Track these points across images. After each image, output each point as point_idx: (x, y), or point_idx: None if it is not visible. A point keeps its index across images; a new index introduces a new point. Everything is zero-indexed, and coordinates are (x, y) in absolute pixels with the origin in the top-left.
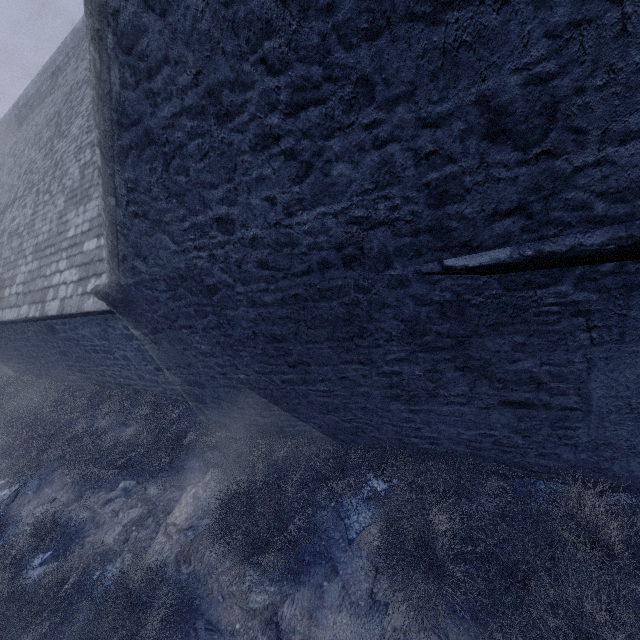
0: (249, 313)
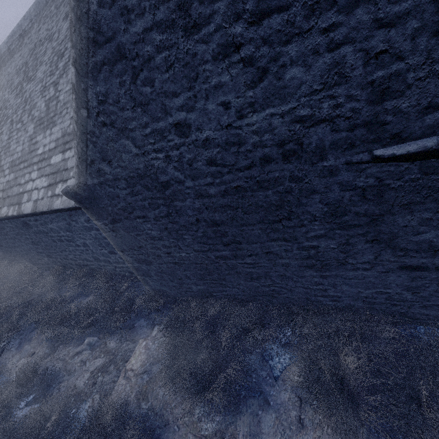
0: (195, 203)
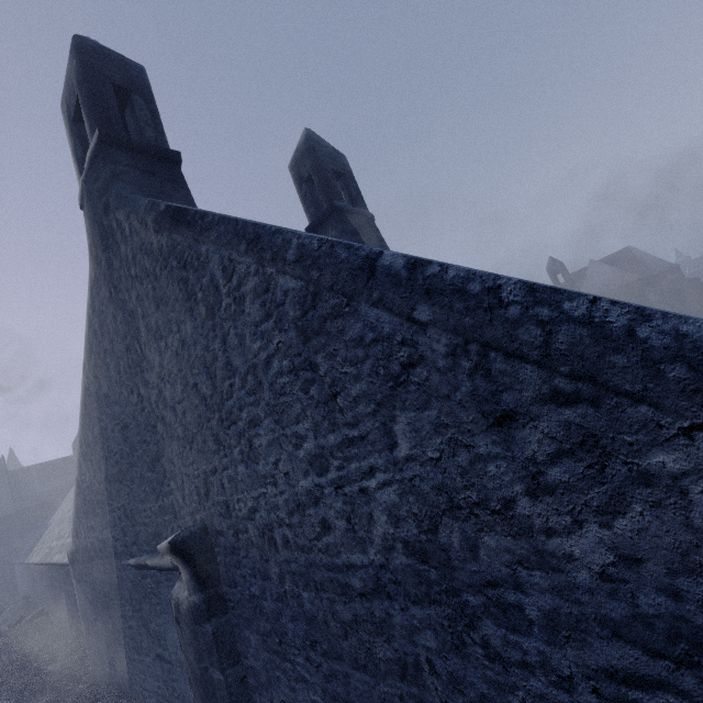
0: (99, 576)
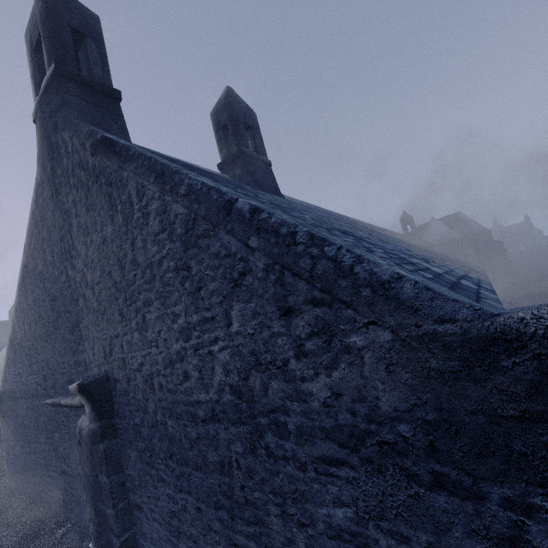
0: (22, 412)
